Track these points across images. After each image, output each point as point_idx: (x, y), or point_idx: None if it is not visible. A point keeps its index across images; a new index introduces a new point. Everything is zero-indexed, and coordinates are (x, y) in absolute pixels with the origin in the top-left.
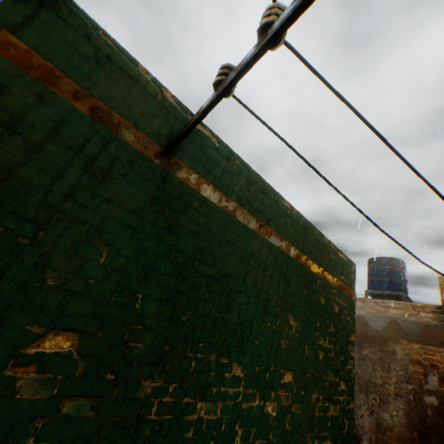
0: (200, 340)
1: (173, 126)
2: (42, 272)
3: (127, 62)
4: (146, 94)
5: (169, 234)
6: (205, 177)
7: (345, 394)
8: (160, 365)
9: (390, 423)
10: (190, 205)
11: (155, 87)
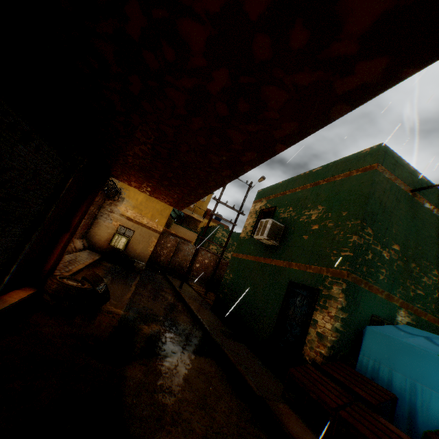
0: (422, 257)
1: (411, 179)
2: (391, 229)
3: (399, 160)
4: (404, 169)
5: (413, 219)
6: (421, 197)
7: None
8: (413, 260)
9: None
10: (418, 208)
11: (406, 165)
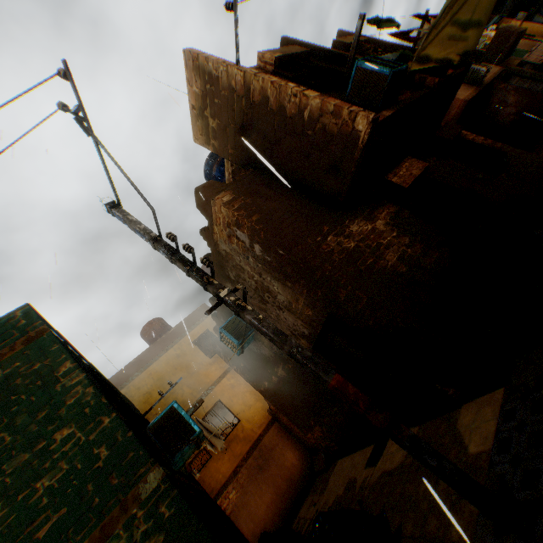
0: None
1: None
2: None
3: None
4: None
5: None
6: None
7: (80, 432)
8: None
9: (286, 298)
10: None
11: None
